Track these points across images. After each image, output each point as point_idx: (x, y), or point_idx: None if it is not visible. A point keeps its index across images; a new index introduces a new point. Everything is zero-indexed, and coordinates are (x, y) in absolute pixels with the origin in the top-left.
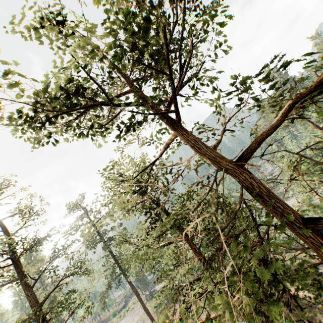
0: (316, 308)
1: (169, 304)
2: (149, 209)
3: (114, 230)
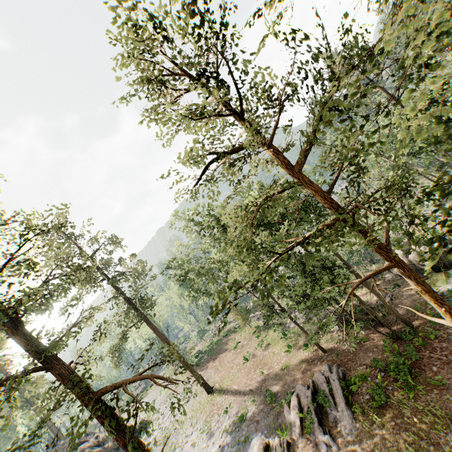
0: (393, 304)
1: (212, 357)
2: (204, 71)
3: (124, 263)
